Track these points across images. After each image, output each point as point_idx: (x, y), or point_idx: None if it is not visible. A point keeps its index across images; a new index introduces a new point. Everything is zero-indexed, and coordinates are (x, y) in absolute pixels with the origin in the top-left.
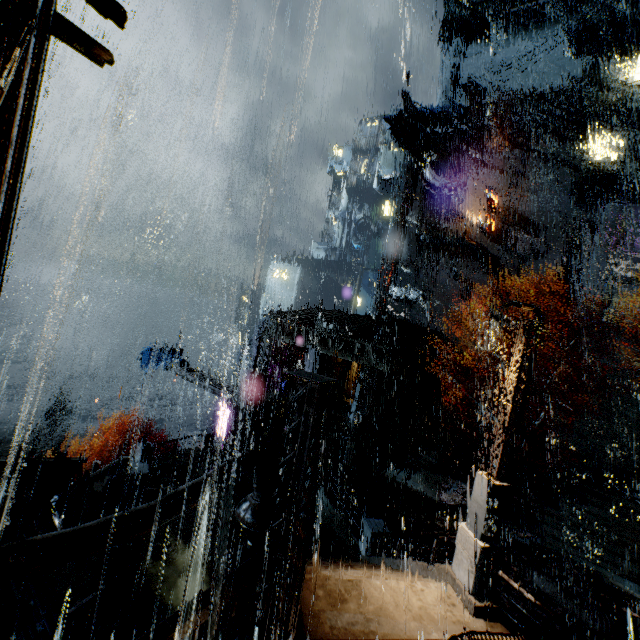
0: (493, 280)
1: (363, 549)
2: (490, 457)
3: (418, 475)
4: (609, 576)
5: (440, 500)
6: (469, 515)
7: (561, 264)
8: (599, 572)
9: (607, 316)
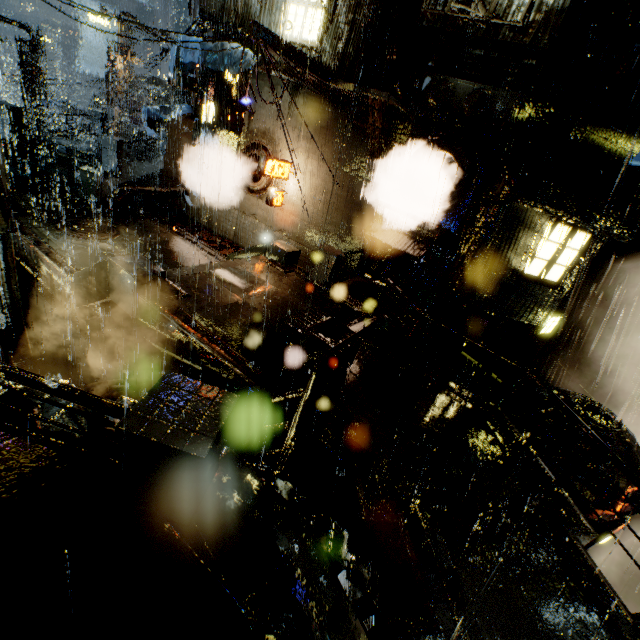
0: None
1: None
2: None
3: None
4: None
5: None
6: None
7: None
8: None
9: None
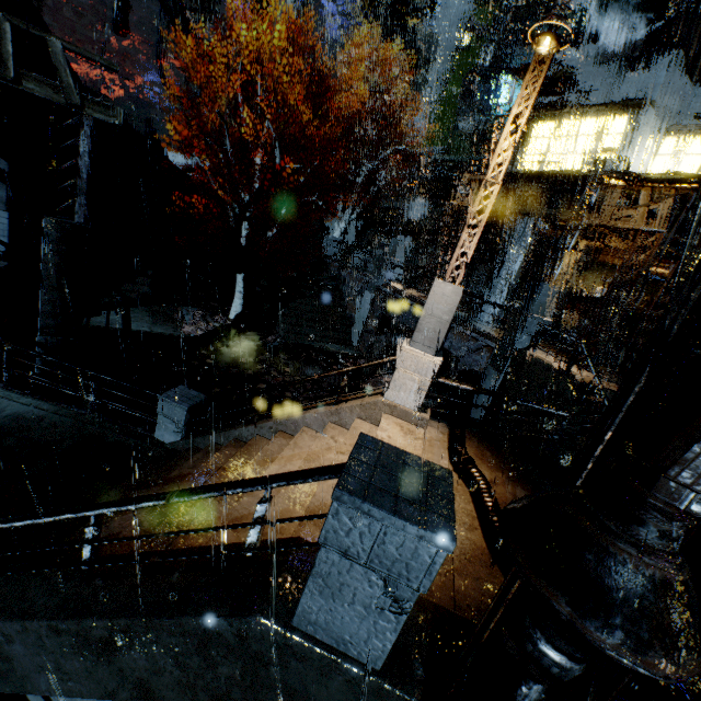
0: (157, 4)
1: (168, 436)
2: (454, 258)
3: (137, 313)
4: (326, 346)
5: (187, 334)
6: (418, 334)
7: (246, 16)
8: (323, 346)
9: (290, 108)
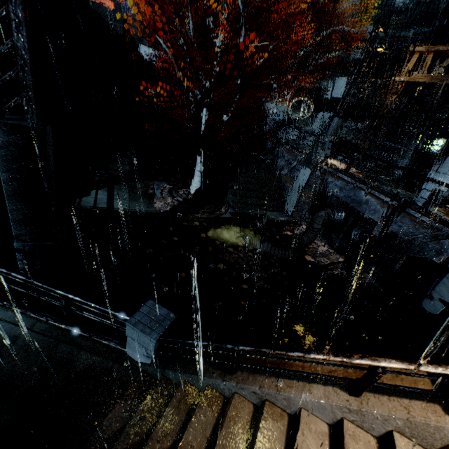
0: None
1: (138, 356)
2: None
3: (119, 190)
4: (267, 214)
5: (157, 210)
6: None
7: None
8: (264, 215)
9: (237, 1)
